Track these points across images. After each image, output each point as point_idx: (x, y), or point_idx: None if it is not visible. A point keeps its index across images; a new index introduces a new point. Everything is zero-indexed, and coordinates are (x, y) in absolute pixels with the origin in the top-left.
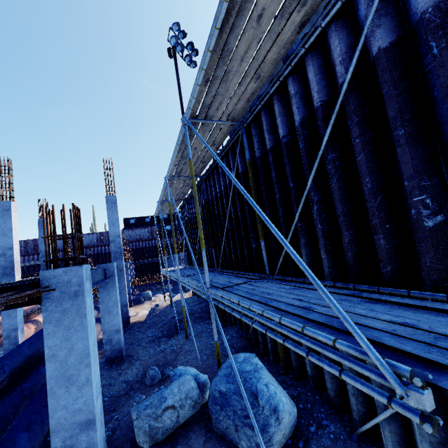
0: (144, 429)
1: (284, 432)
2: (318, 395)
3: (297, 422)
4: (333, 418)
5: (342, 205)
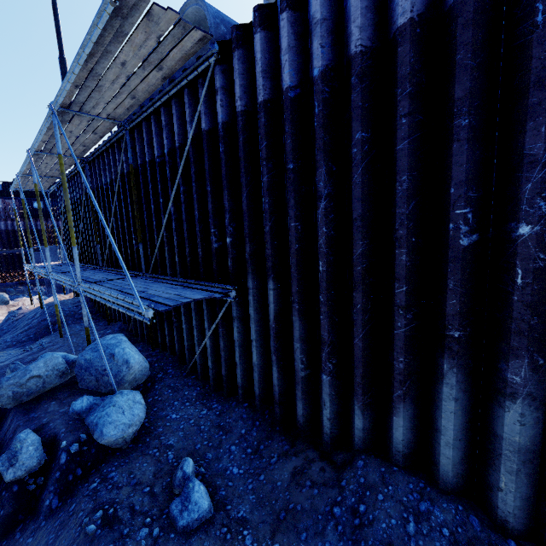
0: (7, 395)
1: (135, 377)
2: (172, 357)
3: (151, 374)
4: (176, 368)
5: (187, 226)
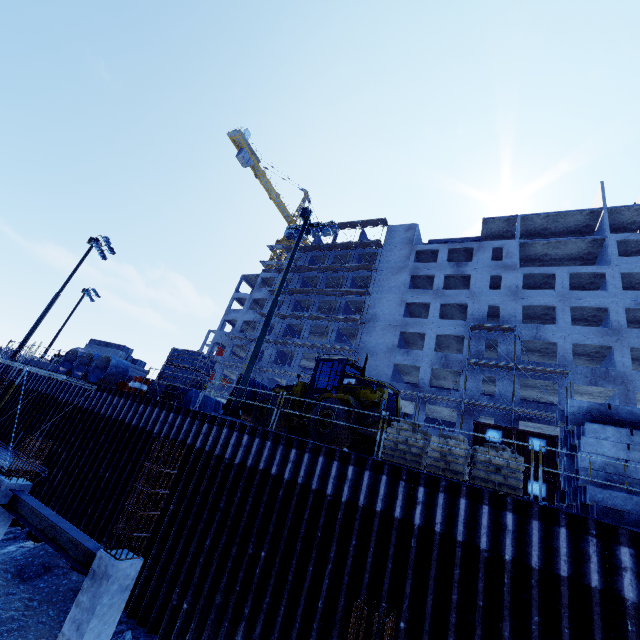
0: None
1: None
2: None
3: None
4: None
5: (50, 435)
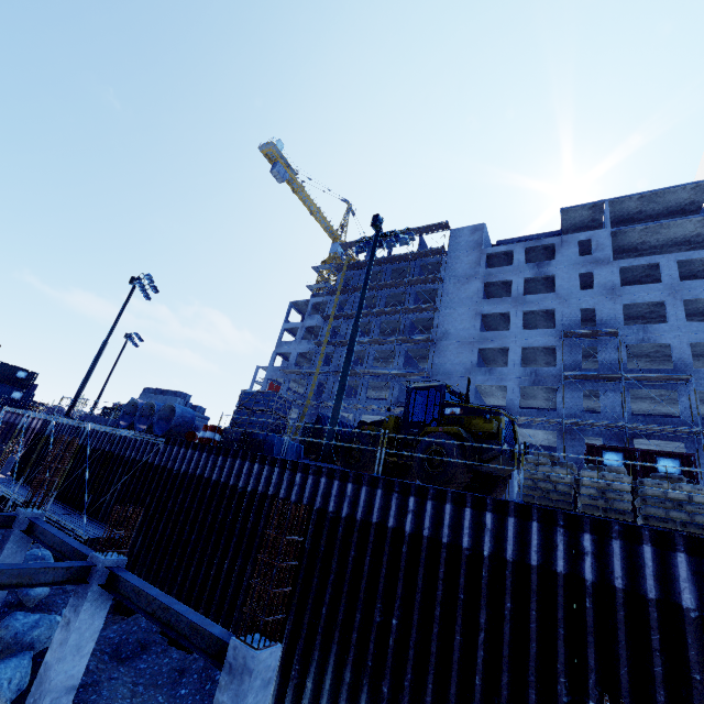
0: None
1: None
2: None
3: None
4: None
5: (122, 497)
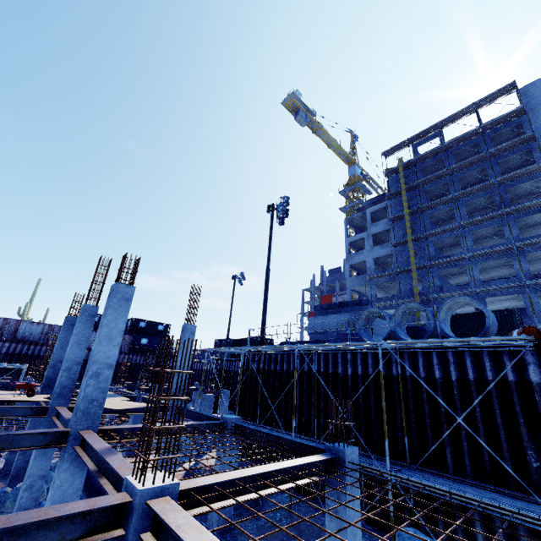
0: None
1: None
2: None
3: None
4: None
5: (485, 438)
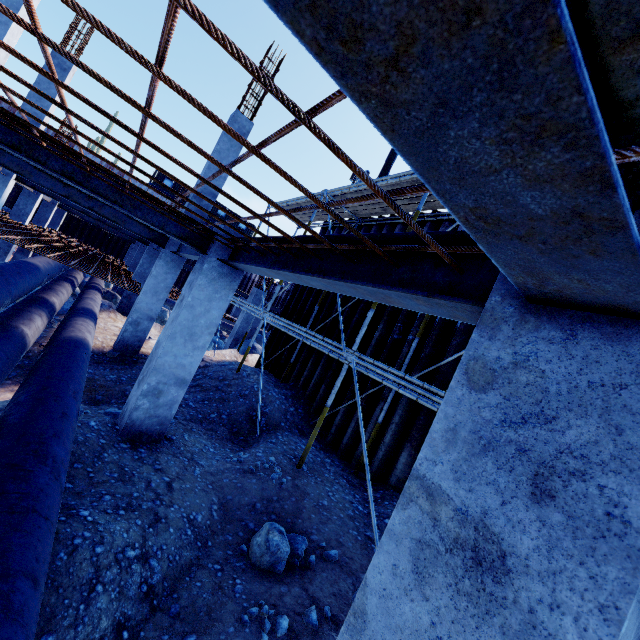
0: None
1: None
2: None
3: None
4: None
5: None
